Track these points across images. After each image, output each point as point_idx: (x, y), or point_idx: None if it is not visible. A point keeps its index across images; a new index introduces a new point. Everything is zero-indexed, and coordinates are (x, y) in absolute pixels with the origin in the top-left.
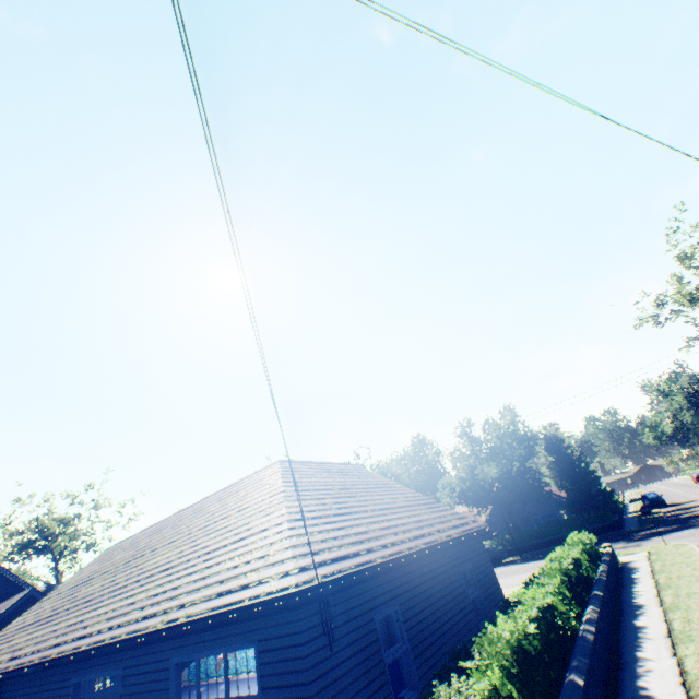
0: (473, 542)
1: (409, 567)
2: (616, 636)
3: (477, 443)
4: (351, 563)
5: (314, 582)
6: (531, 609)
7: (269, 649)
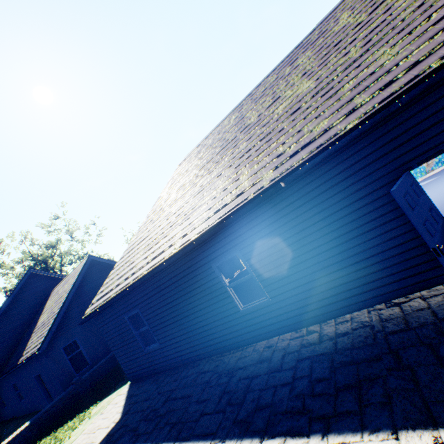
0: None
1: None
2: None
3: None
4: None
5: None
6: None
7: None
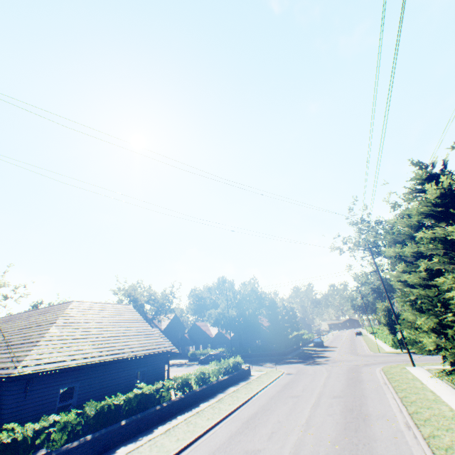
0: (157, 357)
1: (97, 368)
2: (186, 408)
3: (235, 295)
4: (55, 365)
5: (25, 373)
6: (132, 394)
7: (0, 394)
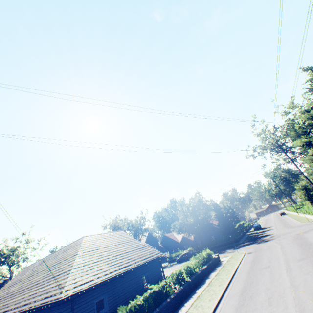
0: (153, 263)
1: (115, 280)
2: (187, 296)
3: (187, 207)
4: (87, 284)
5: (68, 295)
6: (147, 294)
7: None
